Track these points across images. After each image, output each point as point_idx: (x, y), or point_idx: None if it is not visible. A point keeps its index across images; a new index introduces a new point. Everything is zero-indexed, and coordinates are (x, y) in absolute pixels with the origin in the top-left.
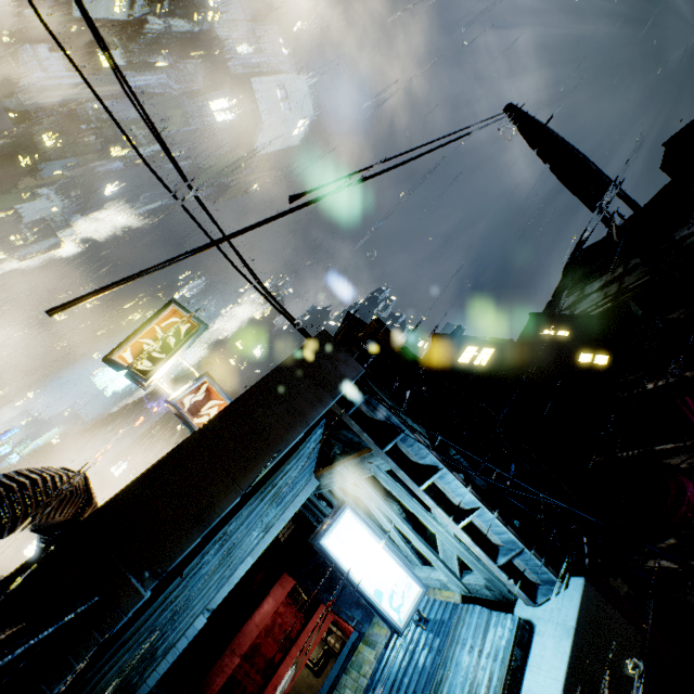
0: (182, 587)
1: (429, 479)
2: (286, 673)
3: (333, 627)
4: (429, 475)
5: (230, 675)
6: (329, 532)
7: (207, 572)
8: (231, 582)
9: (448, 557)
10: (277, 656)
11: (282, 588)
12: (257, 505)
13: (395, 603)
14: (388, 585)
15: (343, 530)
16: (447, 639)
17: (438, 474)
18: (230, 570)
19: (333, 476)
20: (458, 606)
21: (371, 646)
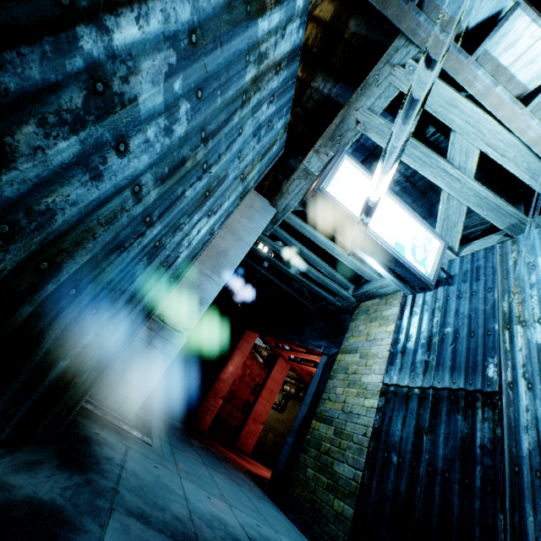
0: (114, 62)
1: (490, 35)
2: (261, 409)
3: (287, 378)
4: (484, 36)
5: (216, 414)
6: (328, 178)
7: (171, 120)
8: (205, 303)
9: (448, 228)
10: (251, 398)
11: (247, 343)
12: (240, 21)
13: (418, 257)
14: (407, 239)
15: (344, 179)
16: (496, 275)
17: (506, 18)
18: (207, 219)
19: (295, 185)
20: (495, 247)
21: (352, 352)
